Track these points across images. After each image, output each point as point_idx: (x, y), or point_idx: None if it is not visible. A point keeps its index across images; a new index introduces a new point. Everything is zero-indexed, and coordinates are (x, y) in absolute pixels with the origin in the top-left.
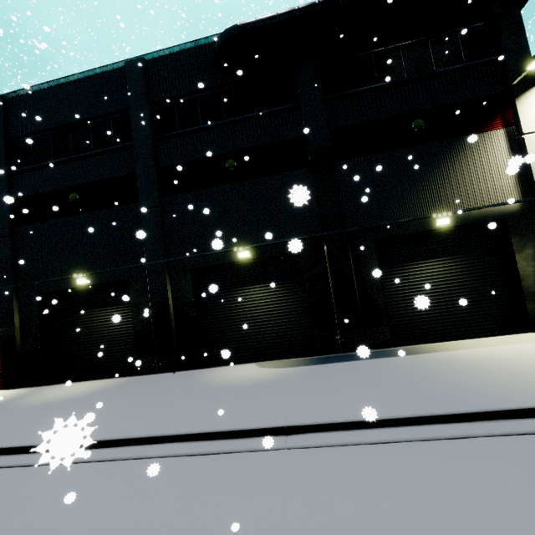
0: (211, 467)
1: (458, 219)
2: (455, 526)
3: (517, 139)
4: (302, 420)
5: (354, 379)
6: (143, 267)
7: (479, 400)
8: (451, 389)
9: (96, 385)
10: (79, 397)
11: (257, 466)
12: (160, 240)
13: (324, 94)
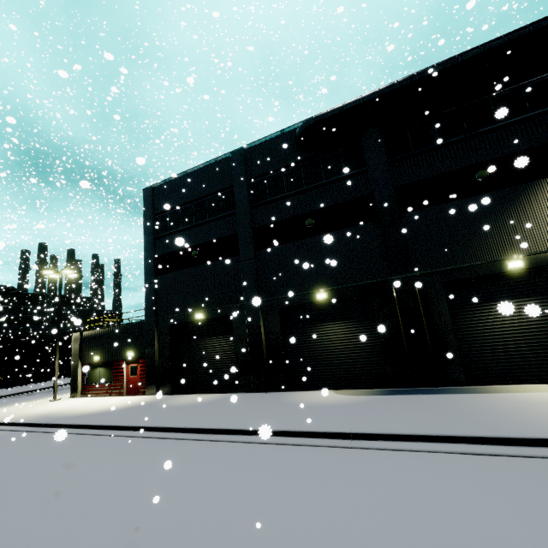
0: (296, 451)
1: (533, 261)
2: (457, 495)
3: None
4: (363, 430)
5: (417, 407)
6: (242, 306)
7: (522, 430)
8: (503, 421)
9: (209, 397)
10: (200, 403)
11: (328, 454)
12: (255, 284)
13: (389, 157)
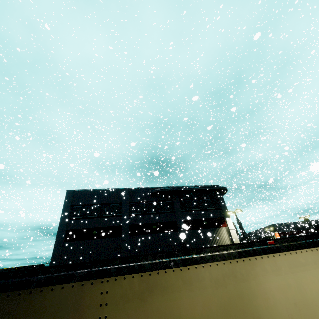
0: None
1: None
2: None
3: (228, 230)
4: None
5: None
6: None
7: None
8: None
9: None
10: None
11: None
12: (128, 253)
13: (181, 209)
